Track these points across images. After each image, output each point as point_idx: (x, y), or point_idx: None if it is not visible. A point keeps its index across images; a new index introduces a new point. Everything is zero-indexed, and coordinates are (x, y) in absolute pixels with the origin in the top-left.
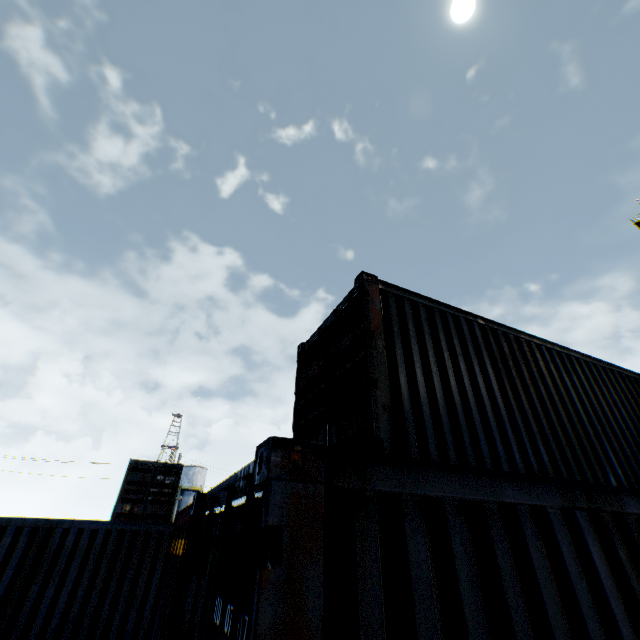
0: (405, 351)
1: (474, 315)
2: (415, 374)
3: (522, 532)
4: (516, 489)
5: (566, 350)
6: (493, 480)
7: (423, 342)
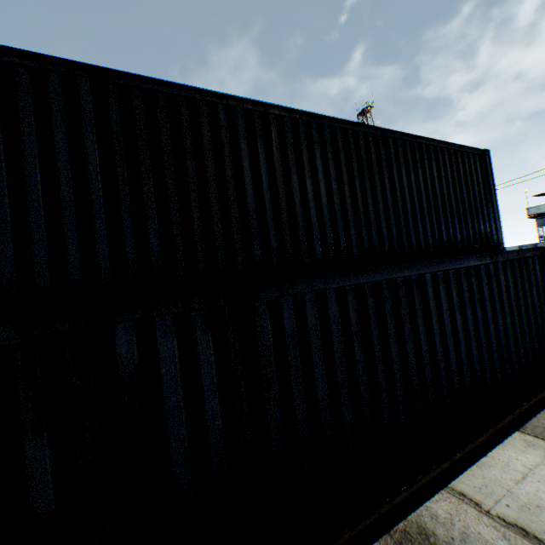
0: None
1: (85, 66)
2: None
3: None
4: None
5: (265, 107)
6: None
7: None
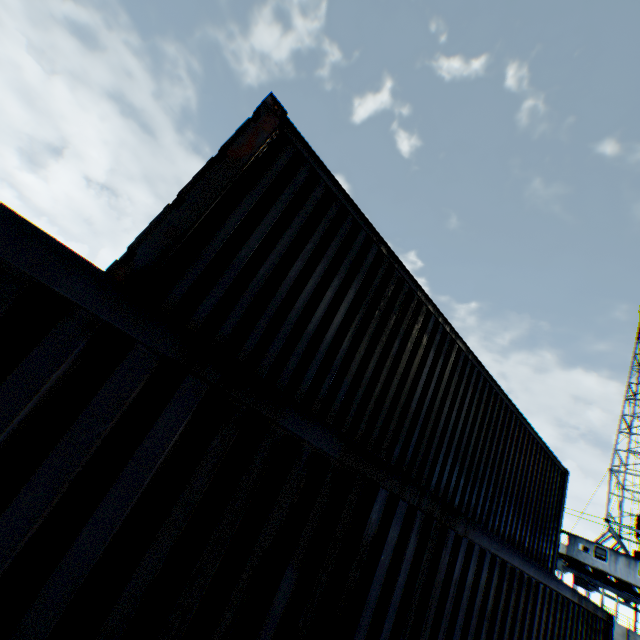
0: (258, 207)
1: (382, 239)
2: (250, 234)
3: (46, 331)
4: (96, 293)
5: (456, 336)
6: (57, 258)
7: (291, 216)
